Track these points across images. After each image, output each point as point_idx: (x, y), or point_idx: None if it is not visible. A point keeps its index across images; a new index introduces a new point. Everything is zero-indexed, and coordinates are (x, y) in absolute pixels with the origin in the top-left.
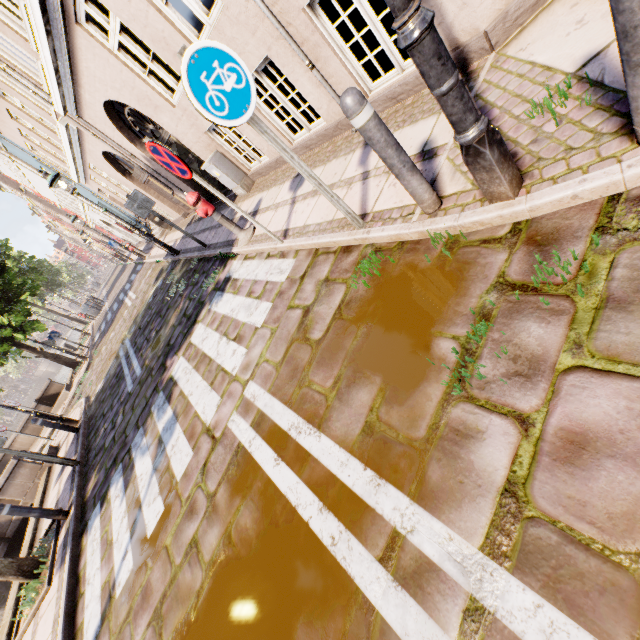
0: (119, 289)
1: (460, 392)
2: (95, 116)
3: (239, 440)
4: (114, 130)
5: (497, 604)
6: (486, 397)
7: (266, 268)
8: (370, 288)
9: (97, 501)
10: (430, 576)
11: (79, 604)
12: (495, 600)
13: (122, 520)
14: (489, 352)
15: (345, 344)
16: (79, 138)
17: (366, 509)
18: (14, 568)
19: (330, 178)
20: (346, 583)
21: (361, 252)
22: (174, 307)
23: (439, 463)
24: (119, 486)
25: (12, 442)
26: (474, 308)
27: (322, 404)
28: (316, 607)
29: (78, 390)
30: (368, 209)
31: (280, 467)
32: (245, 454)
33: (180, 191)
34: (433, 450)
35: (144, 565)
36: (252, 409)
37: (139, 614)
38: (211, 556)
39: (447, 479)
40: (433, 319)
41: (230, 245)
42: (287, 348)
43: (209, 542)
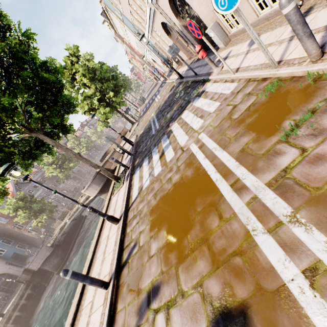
0: (153, 94)
1: (284, 140)
2: (163, 3)
3: (192, 151)
4: (169, 10)
5: (262, 197)
6: (294, 142)
7: (222, 87)
8: (267, 98)
9: (138, 166)
10: (244, 190)
11: (131, 190)
12: (262, 196)
13: (146, 171)
14: (305, 126)
15: (246, 121)
16: (153, 15)
17: (231, 173)
18: (114, 177)
19: (272, 39)
20: (216, 190)
21: (271, 81)
22: (176, 103)
23: (263, 161)
24: (146, 163)
25: (111, 146)
26: (310, 108)
27: (228, 141)
28: (205, 194)
29: (133, 133)
30: (283, 58)
31: (205, 160)
32: (193, 156)
33: (191, 44)
34: (263, 157)
35: (152, 183)
36: (200, 142)
37: (149, 193)
38: (175, 182)
39: (264, 166)
40: (289, 112)
41: (208, 75)
42: (221, 121)
43: (175, 178)
